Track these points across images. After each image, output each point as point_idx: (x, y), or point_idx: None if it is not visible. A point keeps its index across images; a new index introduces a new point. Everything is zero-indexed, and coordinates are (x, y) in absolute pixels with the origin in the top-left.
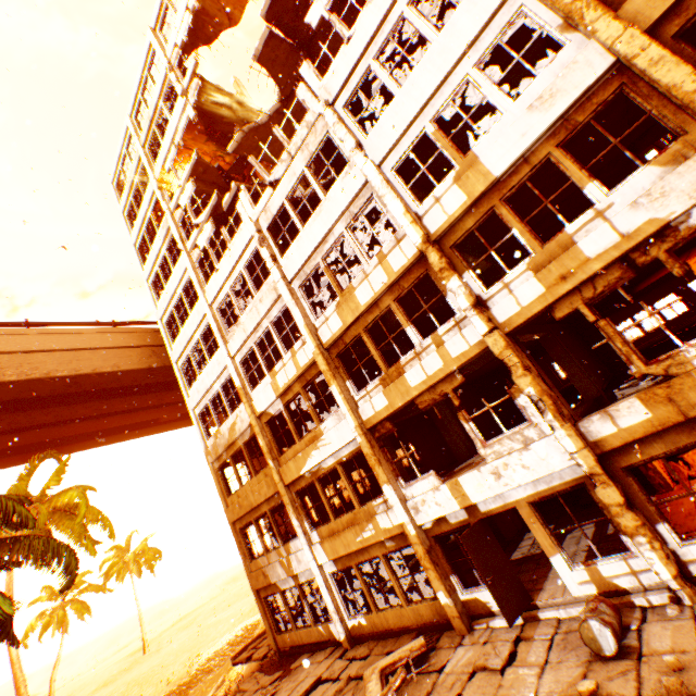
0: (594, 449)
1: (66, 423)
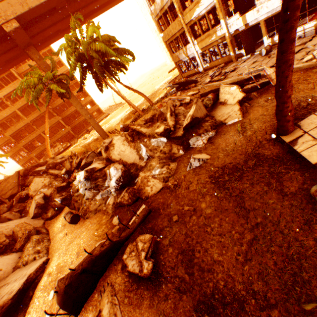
0: None
1: (88, 6)
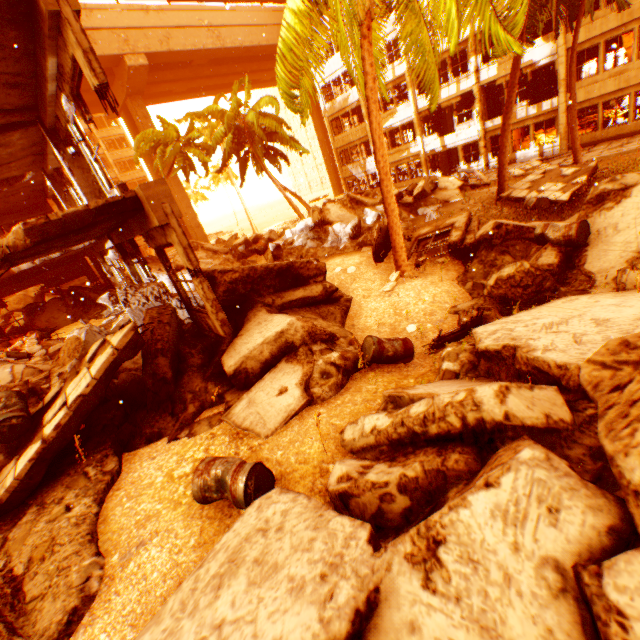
0: (484, 131)
1: (227, 76)
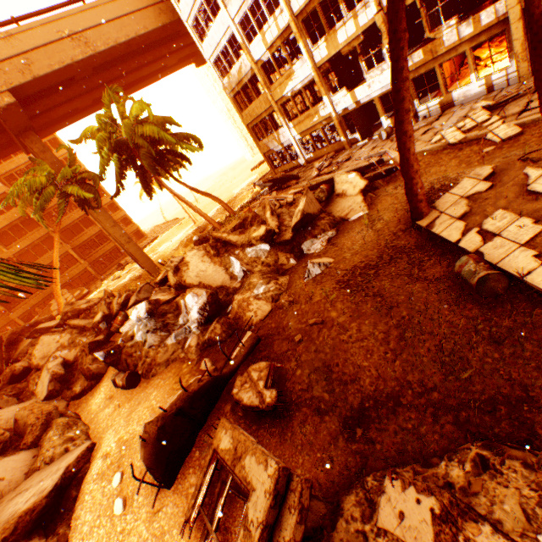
0: None
1: (125, 76)
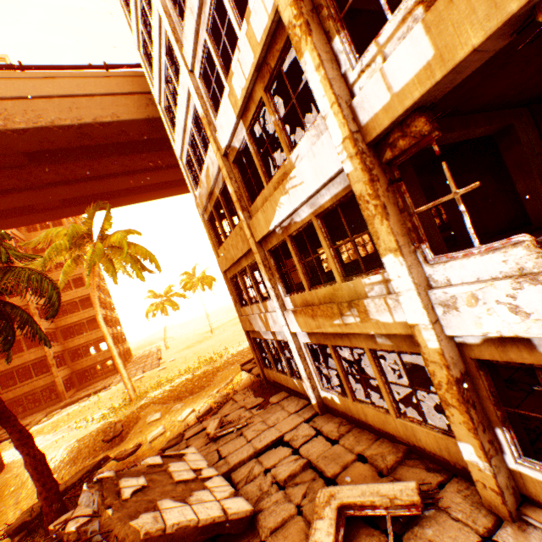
0: None
1: (105, 179)
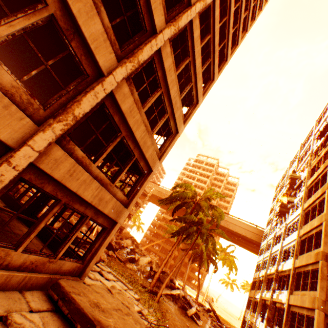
0: None
1: (239, 240)
